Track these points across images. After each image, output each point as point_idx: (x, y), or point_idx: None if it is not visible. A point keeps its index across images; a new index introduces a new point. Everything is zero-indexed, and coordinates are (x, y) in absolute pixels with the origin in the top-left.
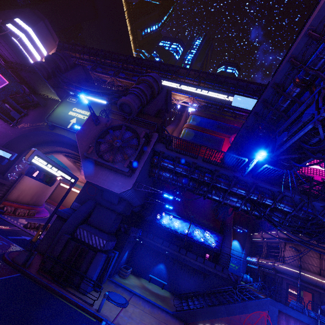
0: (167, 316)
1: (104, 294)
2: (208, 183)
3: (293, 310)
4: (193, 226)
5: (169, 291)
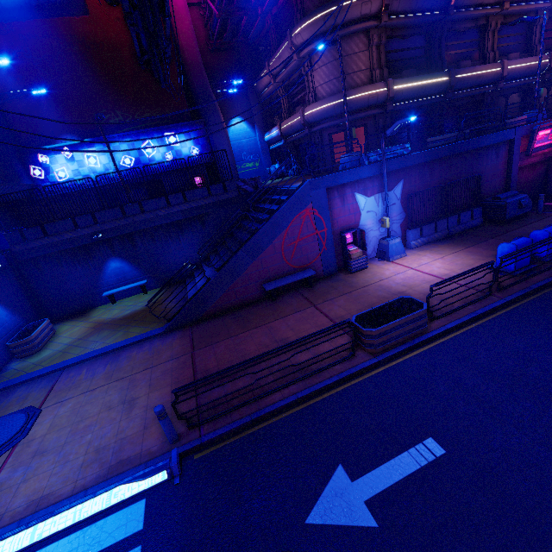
0: (154, 344)
1: None
2: None
3: (347, 172)
4: (132, 142)
5: (160, 287)
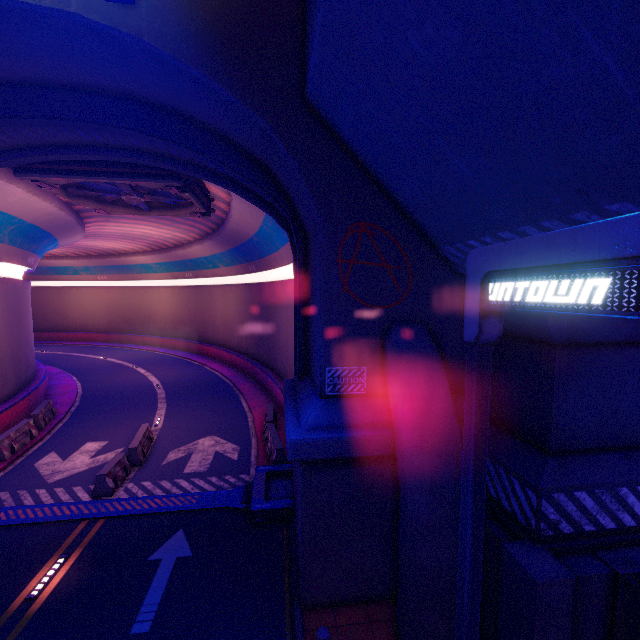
0: None
1: None
2: None
3: None
4: None
5: None
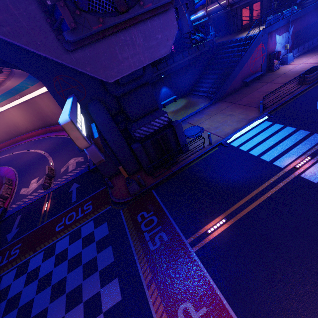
0: (212, 107)
1: (209, 135)
2: None
3: (276, 24)
4: None
5: (179, 98)
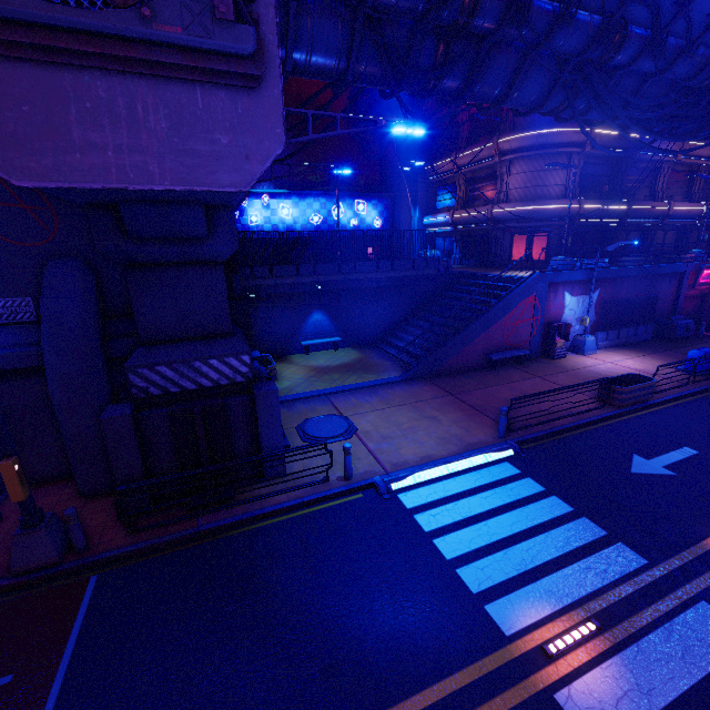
0: (403, 387)
1: (345, 451)
2: (486, 31)
3: (566, 272)
4: (325, 202)
5: (348, 347)
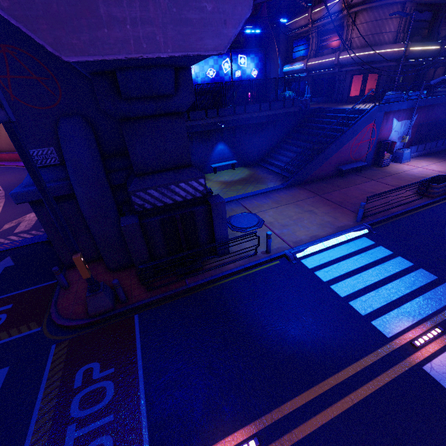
0: (285, 192)
1: (268, 236)
2: None
3: (397, 103)
4: (217, 58)
5: (241, 167)
